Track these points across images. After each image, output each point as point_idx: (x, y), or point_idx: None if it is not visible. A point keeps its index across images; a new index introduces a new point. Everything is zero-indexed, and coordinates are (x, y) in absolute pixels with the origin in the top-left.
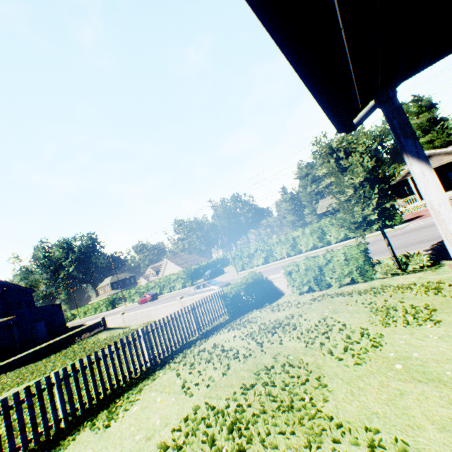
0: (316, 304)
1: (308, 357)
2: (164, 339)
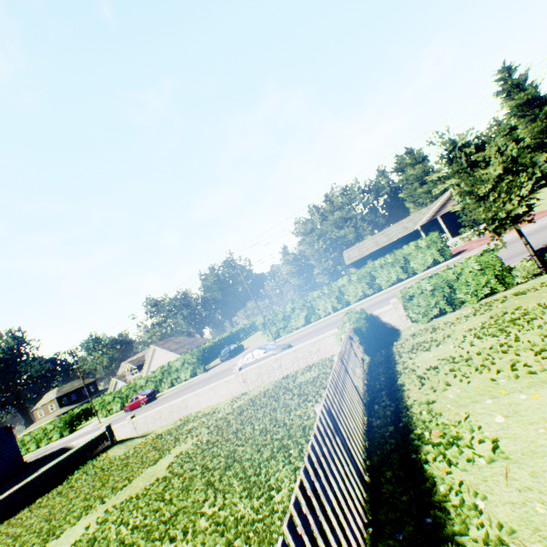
0: (506, 304)
1: None
2: (354, 374)
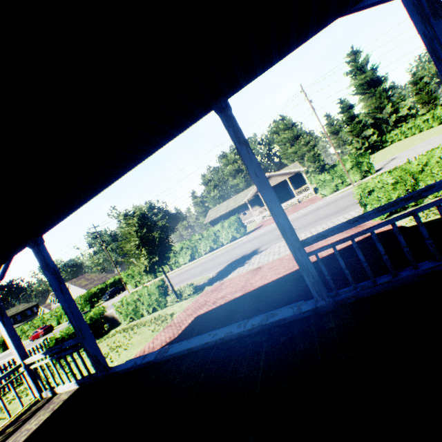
0: (100, 344)
1: None
2: None
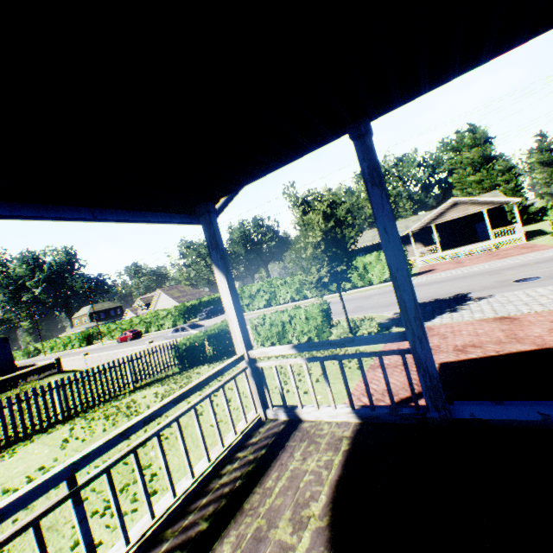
0: None
1: (186, 417)
2: (85, 391)
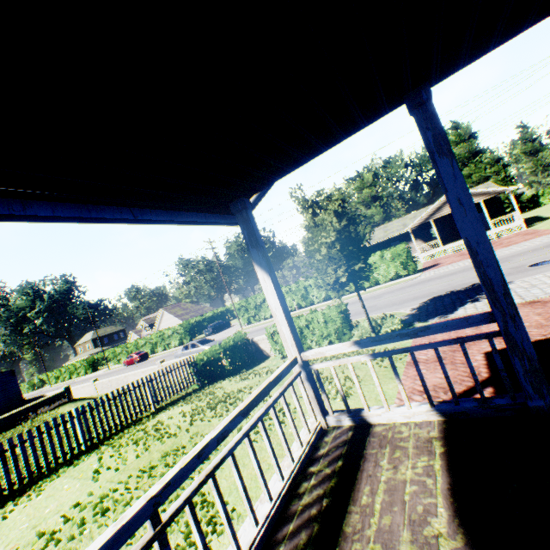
0: None
1: None
2: (106, 417)
